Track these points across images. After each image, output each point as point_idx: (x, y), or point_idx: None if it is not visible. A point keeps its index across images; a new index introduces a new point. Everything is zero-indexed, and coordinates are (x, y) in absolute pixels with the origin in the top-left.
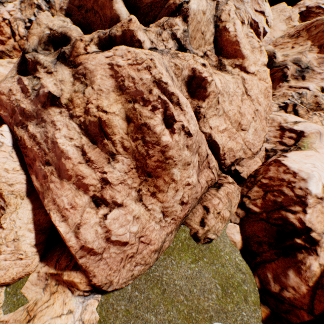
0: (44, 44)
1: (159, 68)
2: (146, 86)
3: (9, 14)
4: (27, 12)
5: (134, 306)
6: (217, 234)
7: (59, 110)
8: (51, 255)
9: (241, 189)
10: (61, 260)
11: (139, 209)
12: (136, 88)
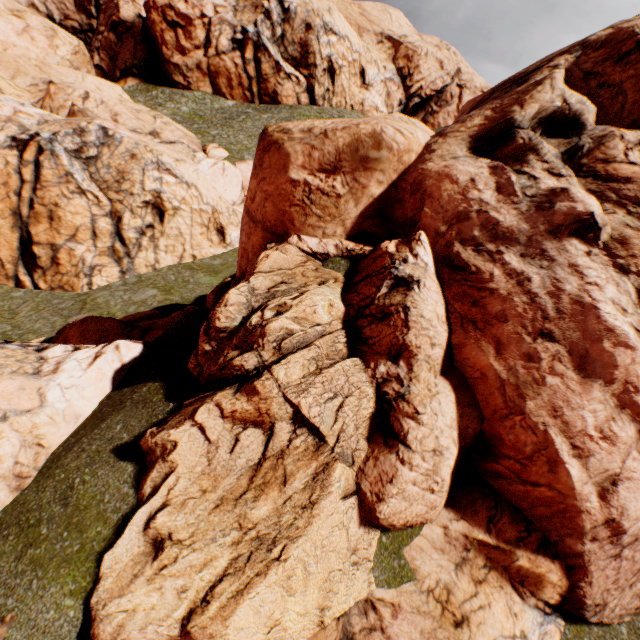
0: (537, 120)
1: None
2: None
3: (214, 11)
4: (244, 17)
5: None
6: None
7: (586, 249)
8: (468, 503)
9: None
10: (500, 522)
11: None
12: None
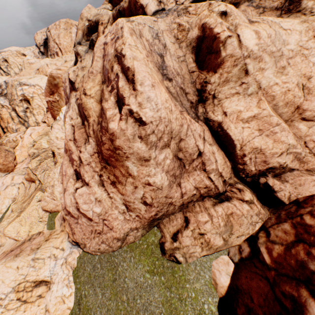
0: (86, 36)
1: (125, 36)
2: (110, 63)
3: None
4: None
5: (94, 275)
6: (188, 259)
7: (75, 94)
8: None
9: (268, 217)
10: None
11: (101, 194)
12: (105, 67)
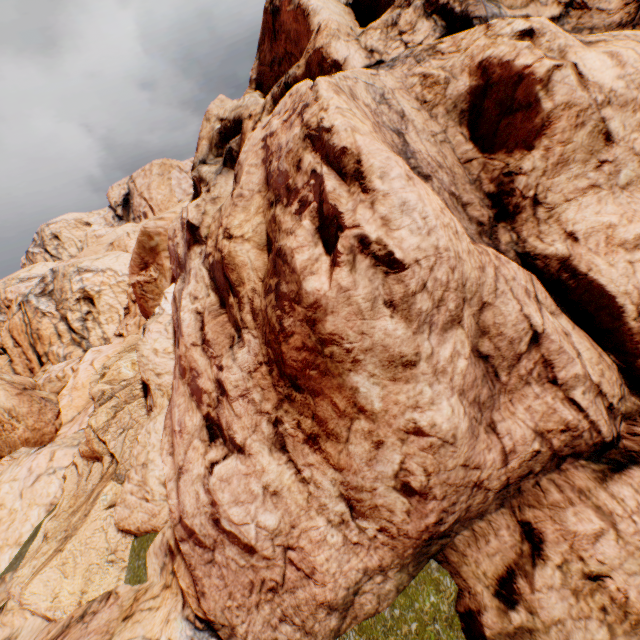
0: (216, 147)
1: (325, 97)
2: (291, 156)
3: None
4: None
5: None
6: None
7: (201, 249)
8: None
9: None
10: None
11: (279, 472)
12: (279, 170)
